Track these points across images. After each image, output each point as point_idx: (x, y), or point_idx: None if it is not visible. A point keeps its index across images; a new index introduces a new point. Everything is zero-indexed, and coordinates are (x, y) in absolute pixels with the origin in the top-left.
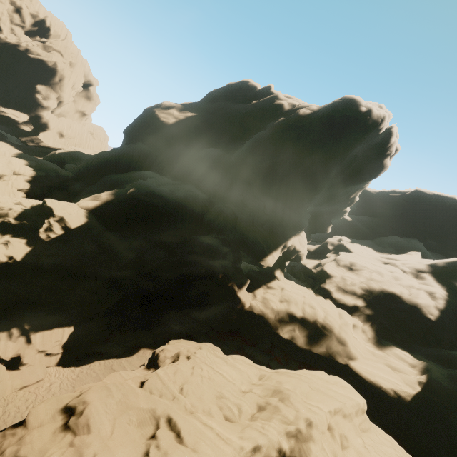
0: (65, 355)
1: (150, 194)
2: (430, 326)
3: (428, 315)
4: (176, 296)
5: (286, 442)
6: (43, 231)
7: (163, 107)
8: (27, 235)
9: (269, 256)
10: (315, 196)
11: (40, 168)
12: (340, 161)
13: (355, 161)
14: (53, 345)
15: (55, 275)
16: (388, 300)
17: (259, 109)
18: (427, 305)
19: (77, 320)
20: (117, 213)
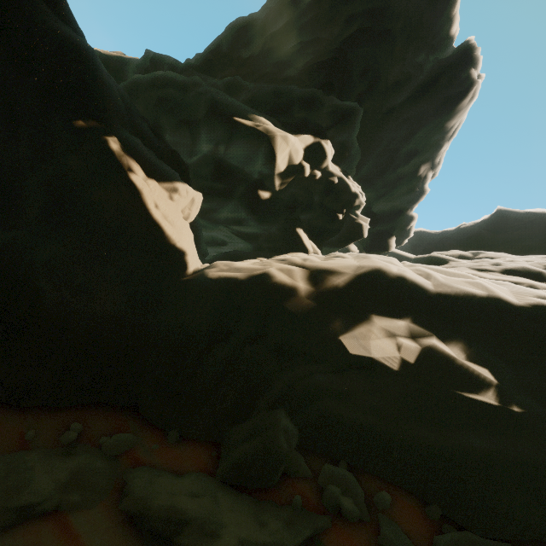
0: None
1: None
2: None
3: None
4: None
5: None
6: None
7: None
8: None
9: (267, 121)
10: (364, 101)
11: None
12: (400, 43)
13: (422, 72)
14: None
15: None
16: None
17: None
18: None
19: None
20: None
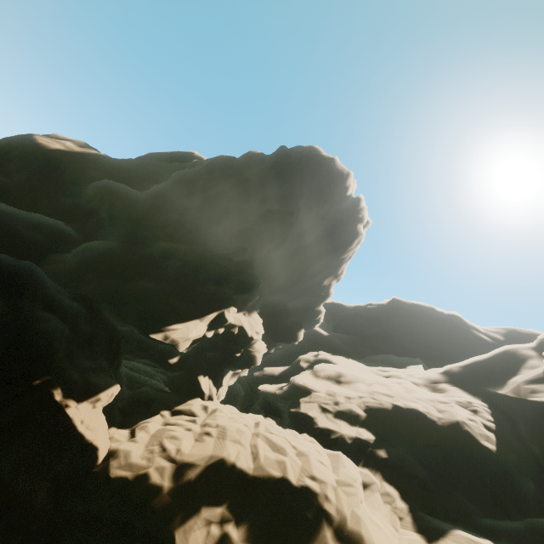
0: None
1: None
2: (494, 469)
3: (483, 443)
4: None
5: None
6: None
7: (52, 136)
8: None
9: (177, 325)
10: (273, 253)
11: None
12: (305, 210)
13: (324, 222)
14: None
15: None
16: (409, 427)
17: (201, 164)
18: (472, 424)
19: None
20: None
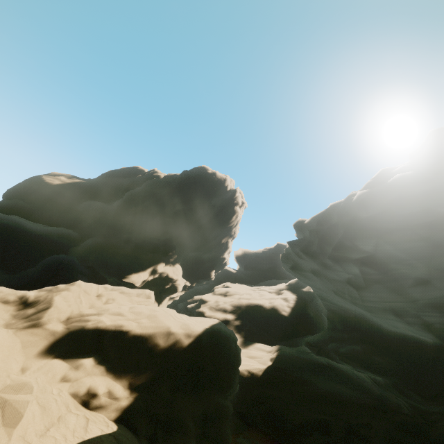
0: None
1: (3, 218)
2: (287, 323)
3: (282, 312)
4: None
5: (35, 292)
6: None
7: (51, 174)
8: None
9: (134, 274)
10: (184, 231)
11: None
12: (200, 204)
13: (215, 208)
14: None
15: None
16: (255, 311)
17: (142, 179)
18: (281, 305)
19: None
20: None
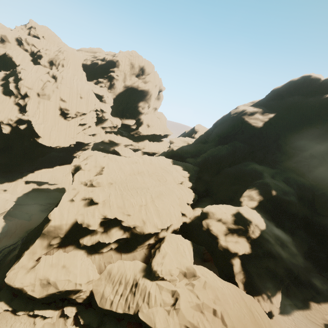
0: (280, 307)
1: (285, 193)
2: None
3: None
4: (325, 267)
5: None
6: (251, 232)
7: (248, 114)
8: (243, 234)
9: None
10: None
11: (187, 170)
12: None
13: None
14: (279, 303)
15: (265, 259)
16: None
17: None
18: None
19: (281, 286)
20: (269, 208)
